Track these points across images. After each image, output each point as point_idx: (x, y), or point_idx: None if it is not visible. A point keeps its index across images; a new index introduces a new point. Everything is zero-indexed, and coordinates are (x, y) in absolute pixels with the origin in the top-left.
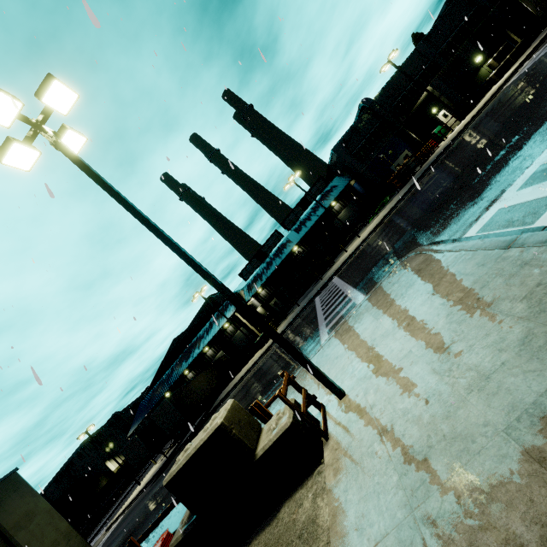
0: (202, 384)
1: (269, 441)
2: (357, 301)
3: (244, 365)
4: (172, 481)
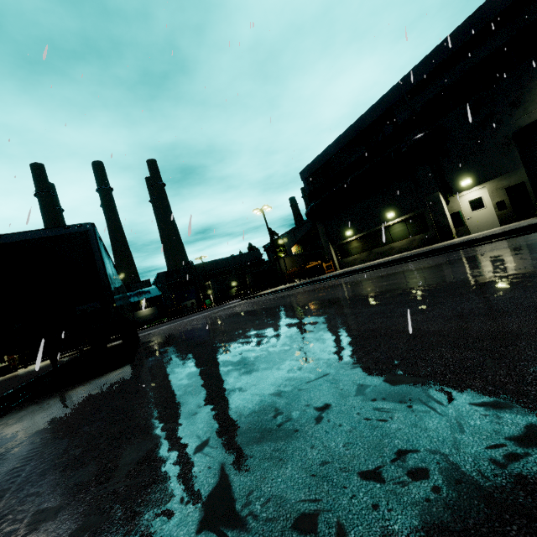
0: None
1: None
2: None
3: None
4: None
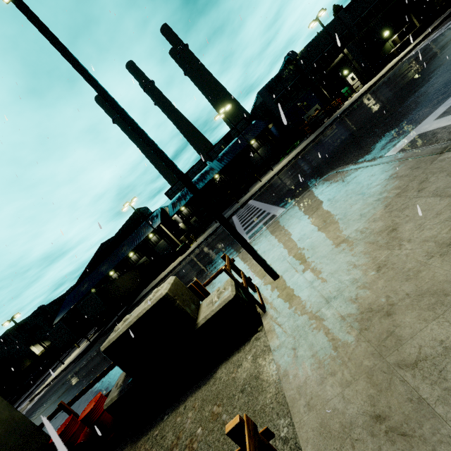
0: (126, 282)
1: (212, 311)
2: (277, 213)
3: (163, 270)
4: (110, 347)
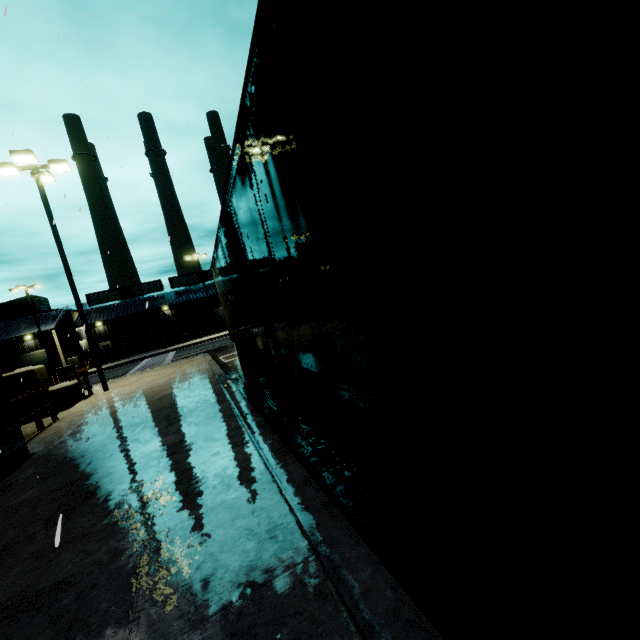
0: None
1: (55, 388)
2: None
3: None
4: None
